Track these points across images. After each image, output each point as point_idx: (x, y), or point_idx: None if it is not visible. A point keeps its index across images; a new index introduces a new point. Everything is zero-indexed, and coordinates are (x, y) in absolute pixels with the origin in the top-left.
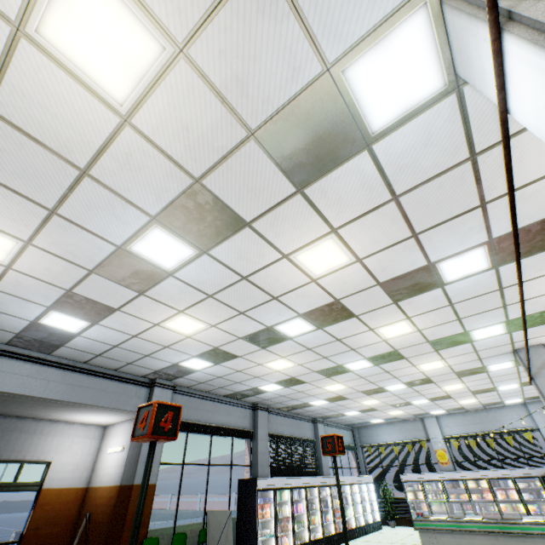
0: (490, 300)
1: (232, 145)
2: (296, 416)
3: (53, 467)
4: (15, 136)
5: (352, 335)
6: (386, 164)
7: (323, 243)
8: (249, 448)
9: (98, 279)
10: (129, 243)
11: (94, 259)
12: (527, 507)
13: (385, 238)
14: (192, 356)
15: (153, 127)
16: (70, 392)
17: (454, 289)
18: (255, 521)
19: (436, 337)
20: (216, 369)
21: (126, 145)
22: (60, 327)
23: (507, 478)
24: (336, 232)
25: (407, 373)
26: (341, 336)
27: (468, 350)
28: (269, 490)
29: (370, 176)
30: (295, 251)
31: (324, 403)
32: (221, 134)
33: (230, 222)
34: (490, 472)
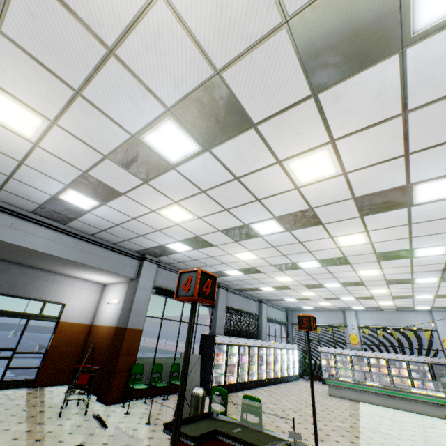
0: (445, 224)
1: (262, 33)
2: (247, 296)
3: (67, 308)
4: (48, 0)
5: (312, 240)
6: (411, 73)
7: (317, 153)
8: (210, 314)
9: (110, 165)
10: (142, 132)
11: (109, 145)
12: (413, 382)
13: (377, 155)
14: (177, 240)
15: (187, 2)
16: (81, 256)
17: (419, 210)
18: (211, 363)
19: (383, 250)
20: (194, 253)
21: (156, 22)
22: (75, 203)
23: (402, 360)
24: (334, 143)
25: (346, 276)
26: (303, 240)
27: (406, 264)
28: (223, 344)
29: (390, 86)
30: (289, 158)
31: (272, 289)
32: (255, 19)
33: (238, 122)
34: (390, 355)
